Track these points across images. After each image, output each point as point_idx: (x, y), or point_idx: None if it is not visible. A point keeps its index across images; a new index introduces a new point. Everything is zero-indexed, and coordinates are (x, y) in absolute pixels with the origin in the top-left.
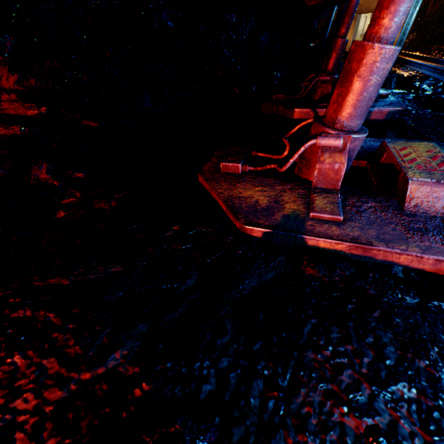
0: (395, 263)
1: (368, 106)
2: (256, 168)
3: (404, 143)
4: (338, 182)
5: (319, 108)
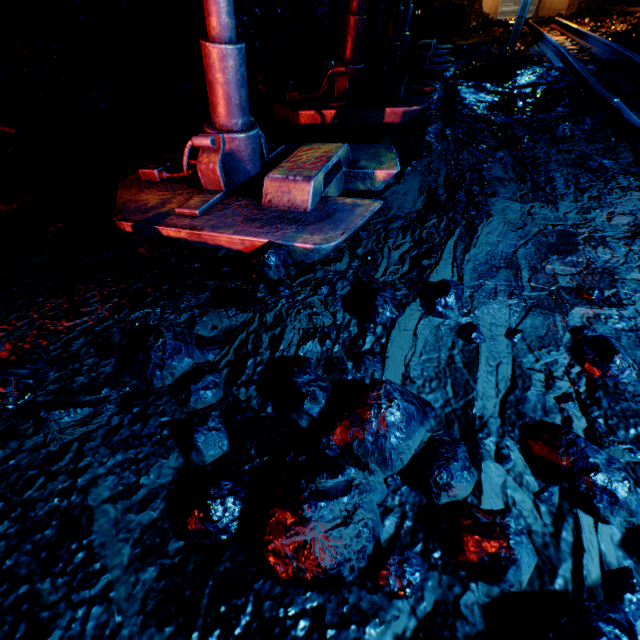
0: (223, 247)
1: (235, 105)
2: (173, 175)
3: (318, 145)
4: (220, 183)
5: (325, 110)
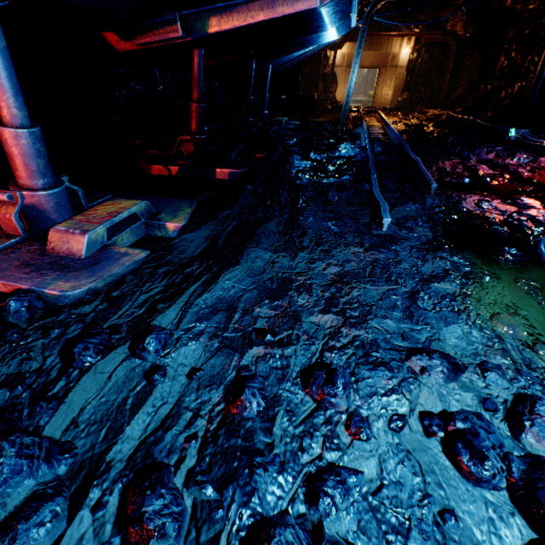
0: None
1: (33, 170)
2: None
3: (122, 200)
4: (18, 229)
5: (171, 166)
